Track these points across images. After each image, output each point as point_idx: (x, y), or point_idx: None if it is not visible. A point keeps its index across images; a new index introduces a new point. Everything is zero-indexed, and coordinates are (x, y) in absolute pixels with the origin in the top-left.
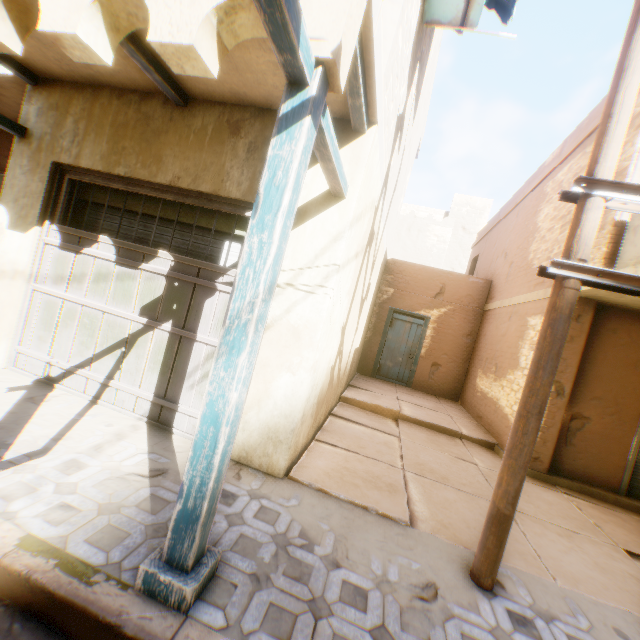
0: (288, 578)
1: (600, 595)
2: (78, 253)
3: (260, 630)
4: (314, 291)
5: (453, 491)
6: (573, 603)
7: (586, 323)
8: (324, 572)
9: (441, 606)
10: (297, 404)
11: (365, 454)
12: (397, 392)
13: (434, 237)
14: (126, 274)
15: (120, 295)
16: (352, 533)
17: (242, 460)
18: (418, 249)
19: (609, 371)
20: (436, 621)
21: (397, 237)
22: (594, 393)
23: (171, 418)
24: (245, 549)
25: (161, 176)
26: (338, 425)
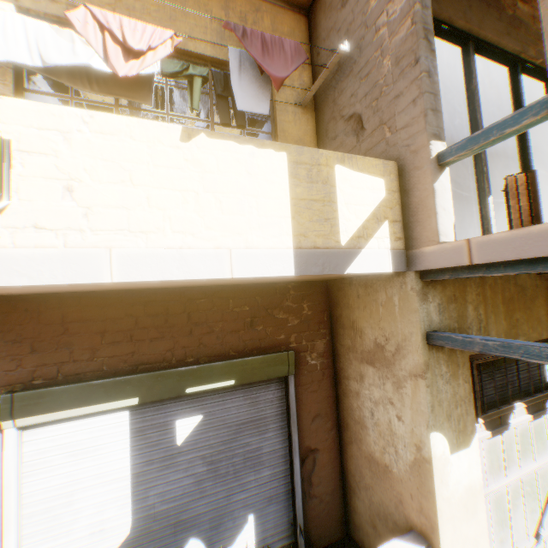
0: None
1: None
2: (501, 432)
3: None
4: None
5: None
6: None
7: None
8: None
9: None
10: None
11: None
12: None
13: None
14: (537, 425)
15: (539, 445)
16: None
17: None
18: None
19: None
20: None
21: None
22: None
23: None
24: None
25: (543, 333)
26: None
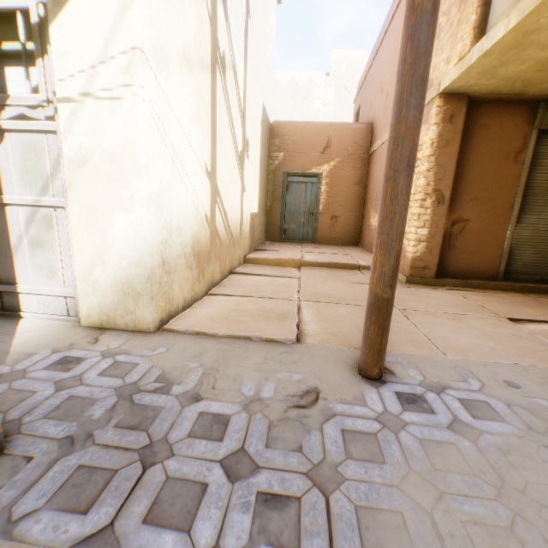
0: (121, 430)
1: (489, 358)
2: None
3: (44, 509)
4: (119, 96)
5: (348, 307)
6: (464, 371)
7: (460, 122)
8: (176, 411)
9: (321, 409)
10: (144, 247)
11: (260, 296)
12: (302, 248)
13: (318, 101)
14: None
15: None
16: (226, 364)
17: (105, 325)
18: (306, 117)
19: (484, 169)
20: (312, 427)
21: (284, 109)
22: (472, 194)
23: (17, 302)
24: (68, 412)
25: None
26: (237, 279)
